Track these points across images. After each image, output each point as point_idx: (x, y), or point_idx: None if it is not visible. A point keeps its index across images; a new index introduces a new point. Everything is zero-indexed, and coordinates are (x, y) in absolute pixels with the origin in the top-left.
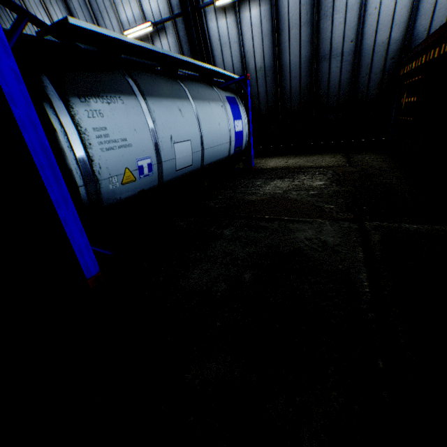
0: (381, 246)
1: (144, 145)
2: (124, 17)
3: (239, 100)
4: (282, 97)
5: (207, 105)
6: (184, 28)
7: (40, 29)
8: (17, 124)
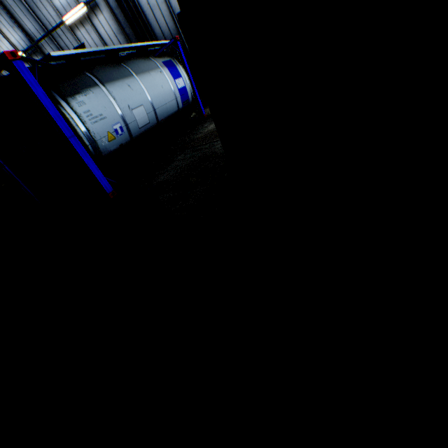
0: None
1: (113, 116)
2: (58, 2)
3: (176, 61)
4: None
5: (148, 76)
6: (114, 0)
7: (42, 66)
8: (53, 119)
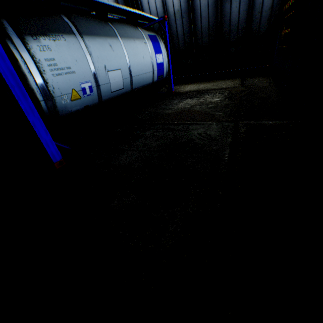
0: (244, 135)
1: (84, 72)
2: None
3: (160, 38)
4: (195, 35)
5: (132, 42)
6: None
7: None
8: None
